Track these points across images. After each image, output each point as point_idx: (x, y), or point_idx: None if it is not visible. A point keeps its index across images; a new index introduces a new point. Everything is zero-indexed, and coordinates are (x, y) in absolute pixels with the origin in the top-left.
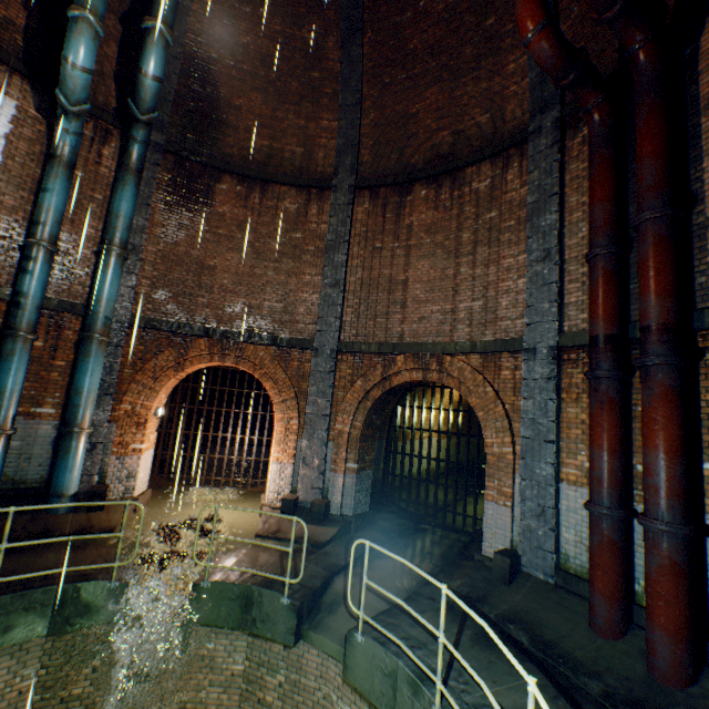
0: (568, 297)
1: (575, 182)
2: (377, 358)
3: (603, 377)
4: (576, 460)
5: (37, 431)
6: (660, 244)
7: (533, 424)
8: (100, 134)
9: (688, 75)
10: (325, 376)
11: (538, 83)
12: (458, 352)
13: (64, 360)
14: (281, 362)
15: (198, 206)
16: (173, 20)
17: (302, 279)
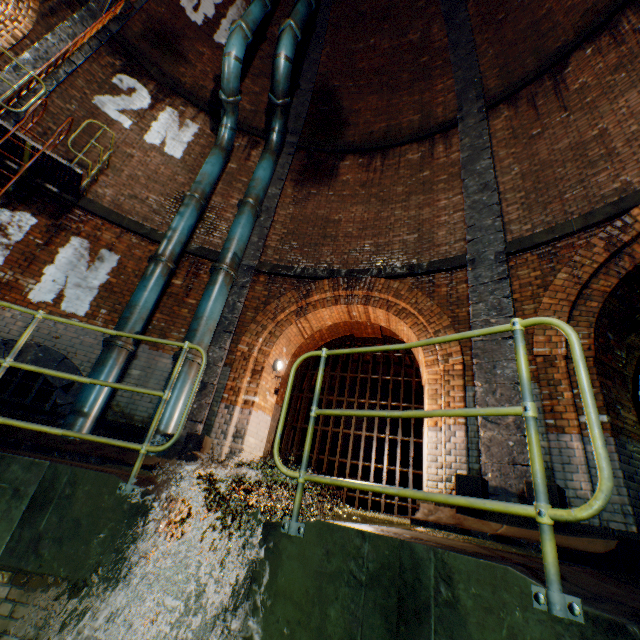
0: None
1: None
2: (583, 238)
3: None
4: None
5: (156, 363)
6: None
7: None
8: (251, 144)
9: None
10: (493, 286)
11: None
12: None
13: (195, 299)
14: (423, 293)
15: (324, 180)
16: (301, 27)
17: (437, 206)
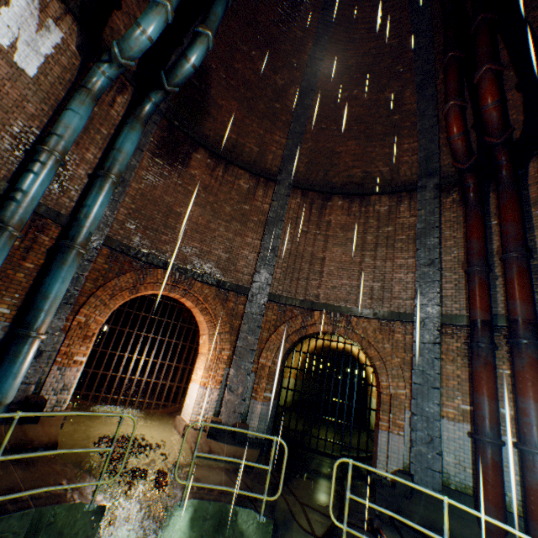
0: (445, 292)
1: (448, 223)
2: (297, 310)
3: (483, 347)
4: (454, 402)
5: None
6: (522, 271)
7: (422, 374)
8: (118, 85)
9: (521, 184)
10: (256, 317)
11: (425, 161)
12: (362, 316)
13: (33, 263)
14: (220, 301)
15: (177, 164)
16: (215, 34)
17: (246, 240)
